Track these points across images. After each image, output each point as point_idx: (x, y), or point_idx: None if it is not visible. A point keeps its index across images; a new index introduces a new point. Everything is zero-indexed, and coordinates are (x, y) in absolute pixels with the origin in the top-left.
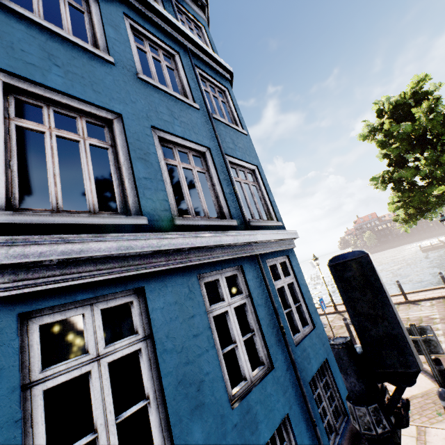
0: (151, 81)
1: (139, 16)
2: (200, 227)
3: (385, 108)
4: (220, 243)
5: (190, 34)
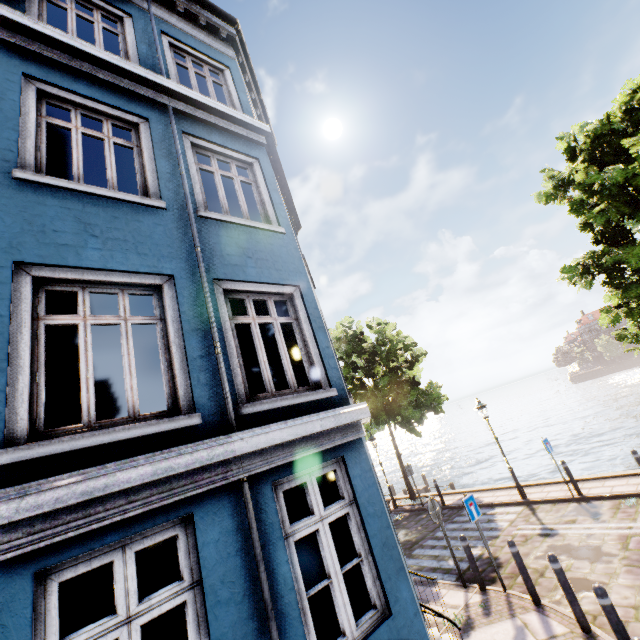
0: (44, 180)
1: (64, 74)
2: (86, 450)
3: (580, 145)
4: (105, 492)
5: (175, 85)
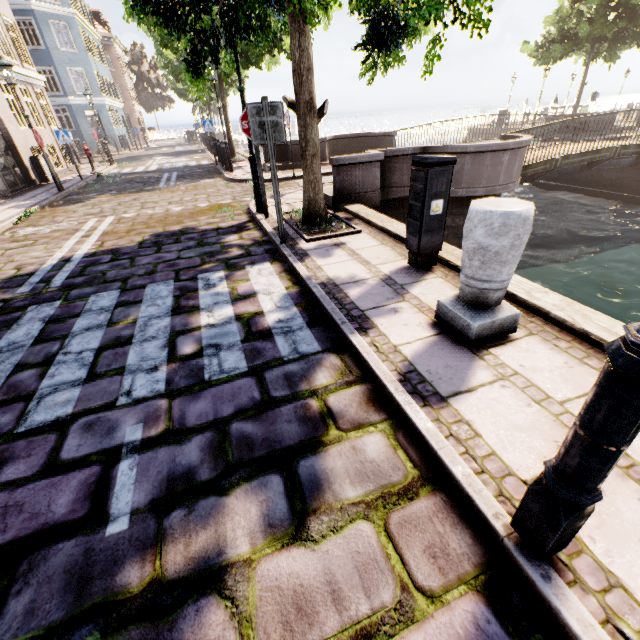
0: None
1: None
2: None
3: None
4: None
5: None
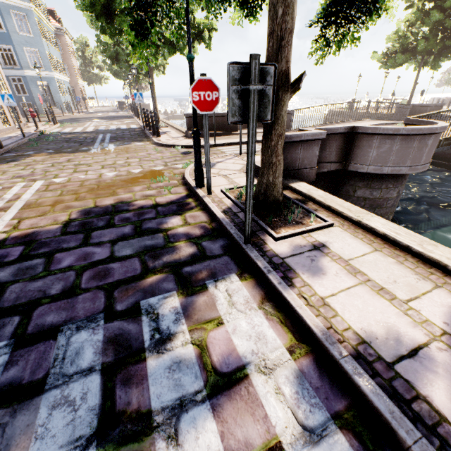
0: None
1: None
2: None
3: None
4: None
5: None
